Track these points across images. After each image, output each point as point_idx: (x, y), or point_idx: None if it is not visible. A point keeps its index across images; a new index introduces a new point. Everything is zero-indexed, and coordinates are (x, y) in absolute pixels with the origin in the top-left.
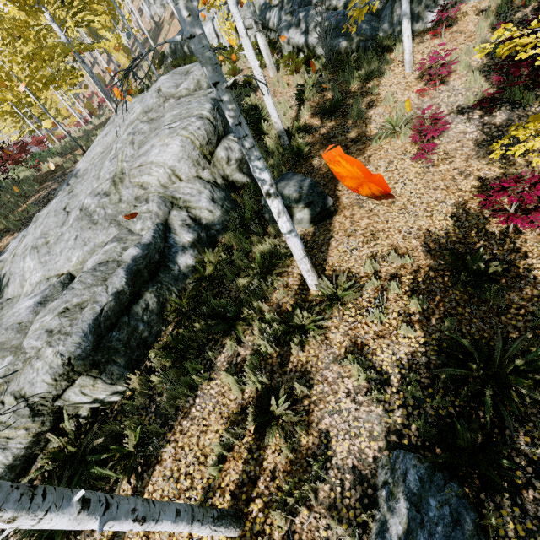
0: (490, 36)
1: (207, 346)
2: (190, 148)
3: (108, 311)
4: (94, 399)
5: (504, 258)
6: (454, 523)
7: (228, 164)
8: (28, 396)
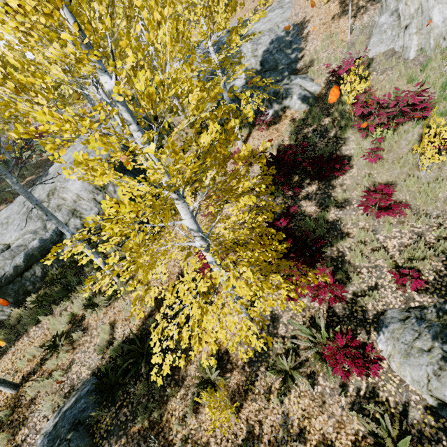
0: (287, 140)
1: (57, 301)
2: (86, 185)
3: (8, 275)
4: None
5: (208, 292)
6: (82, 411)
7: (115, 193)
8: None
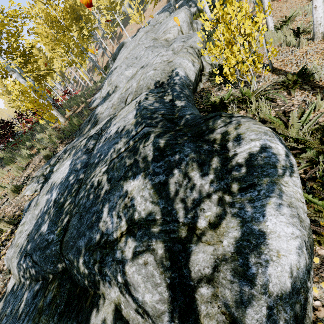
0: None
1: None
2: (187, 16)
3: None
4: (211, 63)
5: None
6: None
7: (197, 30)
8: (193, 48)
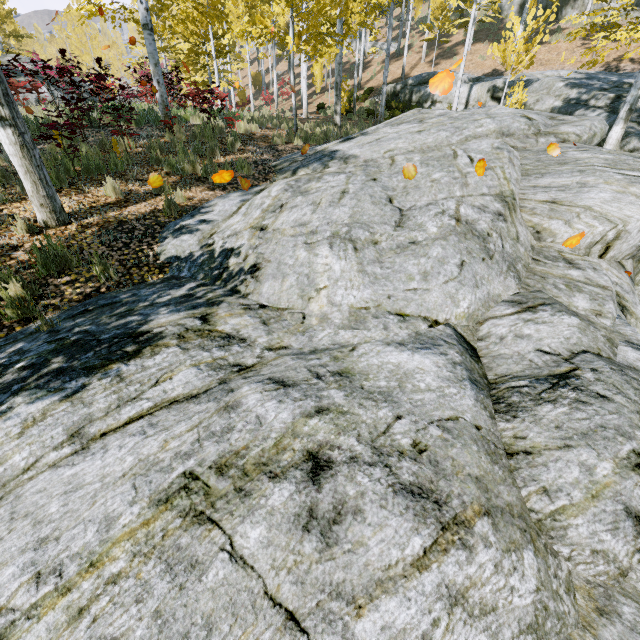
0: None
1: None
2: None
3: None
4: None
5: None
6: None
7: None
8: None
